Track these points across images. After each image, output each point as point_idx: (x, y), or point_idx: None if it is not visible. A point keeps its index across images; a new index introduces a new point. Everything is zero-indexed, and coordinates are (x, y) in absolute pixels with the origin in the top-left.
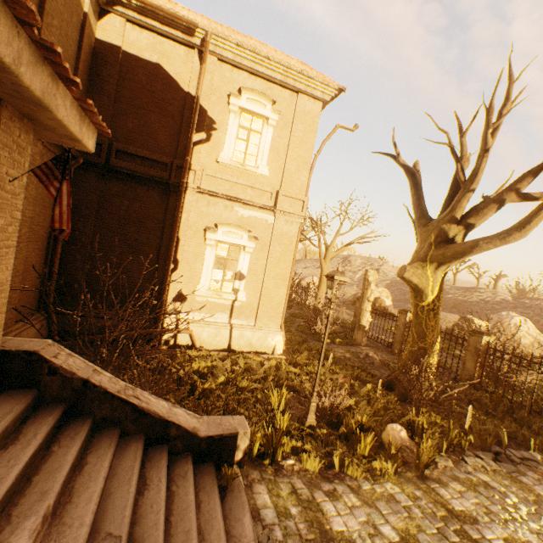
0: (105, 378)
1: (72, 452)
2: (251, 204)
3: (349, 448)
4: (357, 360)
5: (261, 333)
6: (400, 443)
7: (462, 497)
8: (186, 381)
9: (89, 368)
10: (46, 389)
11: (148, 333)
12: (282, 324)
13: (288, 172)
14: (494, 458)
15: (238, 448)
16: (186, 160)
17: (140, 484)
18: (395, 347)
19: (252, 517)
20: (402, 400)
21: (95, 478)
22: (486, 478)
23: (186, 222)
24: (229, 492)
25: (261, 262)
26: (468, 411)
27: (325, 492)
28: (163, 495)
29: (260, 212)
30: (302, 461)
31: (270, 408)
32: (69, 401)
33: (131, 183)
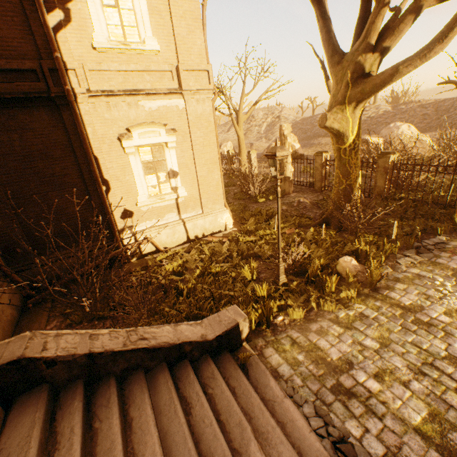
0: (105, 338)
1: (115, 423)
2: (155, 92)
3: (318, 289)
4: (293, 209)
5: (211, 217)
6: (355, 272)
7: (407, 293)
8: (169, 287)
9: (84, 338)
10: (54, 378)
11: (114, 255)
12: (225, 203)
13: (180, 38)
14: (416, 252)
15: (242, 332)
16: (56, 58)
17: (184, 406)
18: (317, 186)
19: (274, 377)
20: (338, 231)
21: (147, 430)
22: (417, 270)
23: (95, 137)
24: (249, 367)
25: (188, 153)
26: (395, 226)
27: (315, 332)
28: (207, 406)
29: (167, 99)
30: (289, 315)
31: (246, 281)
32: (83, 375)
33: (6, 111)
